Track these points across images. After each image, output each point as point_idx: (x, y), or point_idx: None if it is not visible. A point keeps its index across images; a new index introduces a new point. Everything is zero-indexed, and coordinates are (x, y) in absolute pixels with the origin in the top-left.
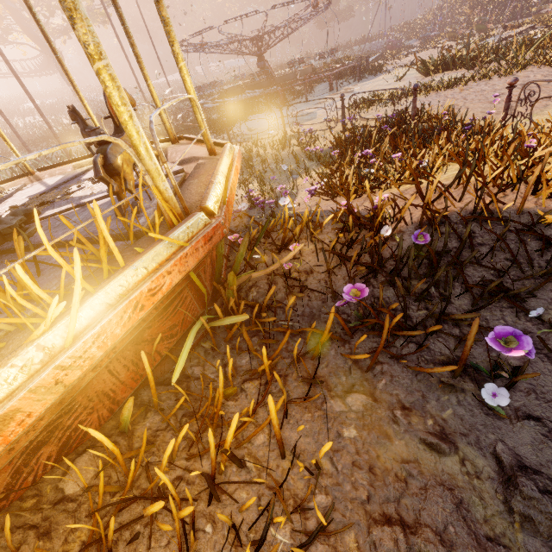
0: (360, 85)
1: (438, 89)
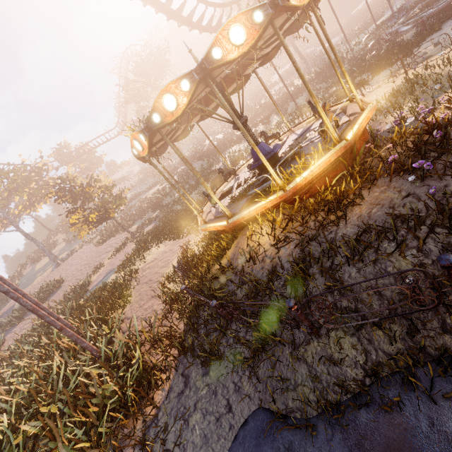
0: None
1: None
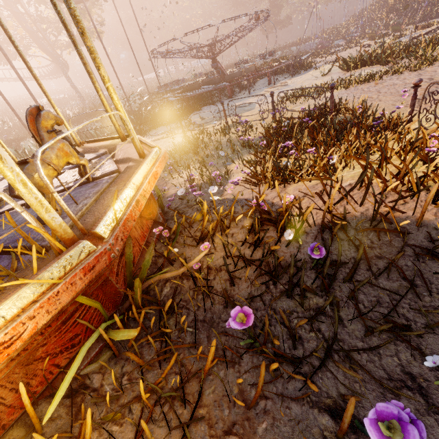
0: (293, 80)
1: (356, 83)
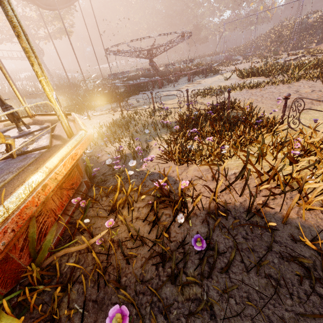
0: (205, 80)
1: (247, 88)
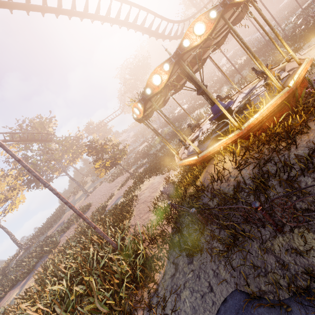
0: None
1: None
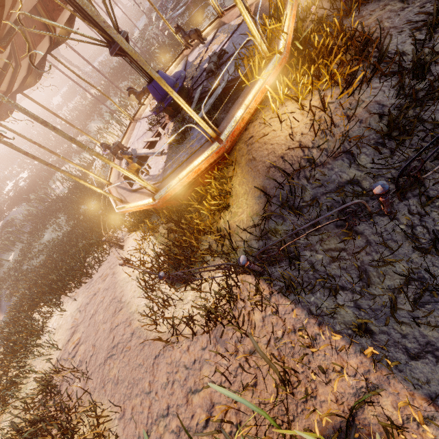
0: None
1: None
